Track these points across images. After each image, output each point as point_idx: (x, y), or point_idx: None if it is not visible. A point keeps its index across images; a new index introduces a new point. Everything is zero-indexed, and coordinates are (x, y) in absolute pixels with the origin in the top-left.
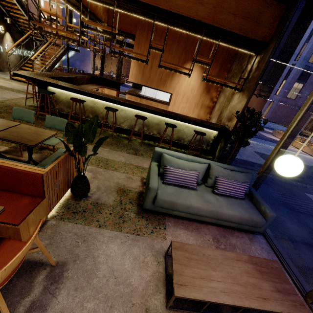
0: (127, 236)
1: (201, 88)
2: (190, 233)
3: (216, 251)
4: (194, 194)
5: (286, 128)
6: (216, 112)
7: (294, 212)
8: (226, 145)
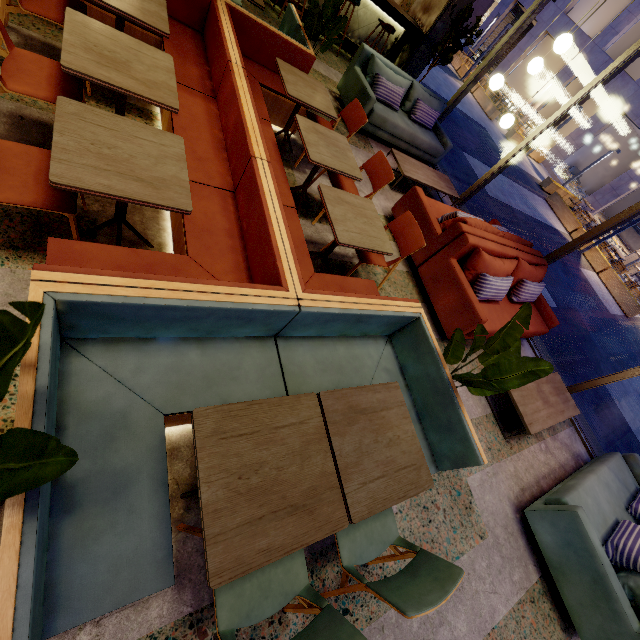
0: (351, 146)
1: None
2: (389, 155)
3: (417, 162)
4: (398, 116)
5: (463, 41)
6: None
7: (451, 166)
8: (411, 58)
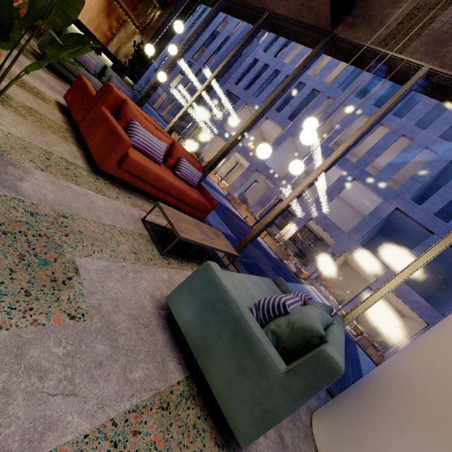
0: None
1: (101, 4)
2: None
3: None
4: (93, 76)
5: None
6: (114, 46)
7: None
8: None
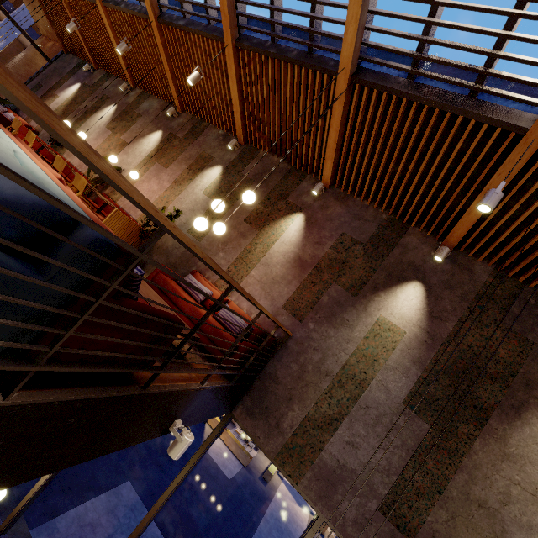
0: None
1: None
2: None
3: None
4: None
5: None
6: None
7: None
8: None
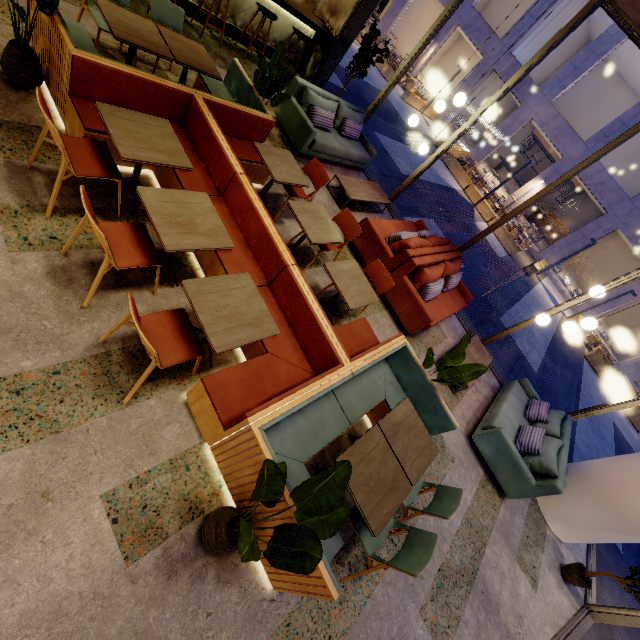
0: None
1: None
2: (329, 172)
3: (355, 179)
4: (332, 137)
5: None
6: None
7: None
8: (325, 60)
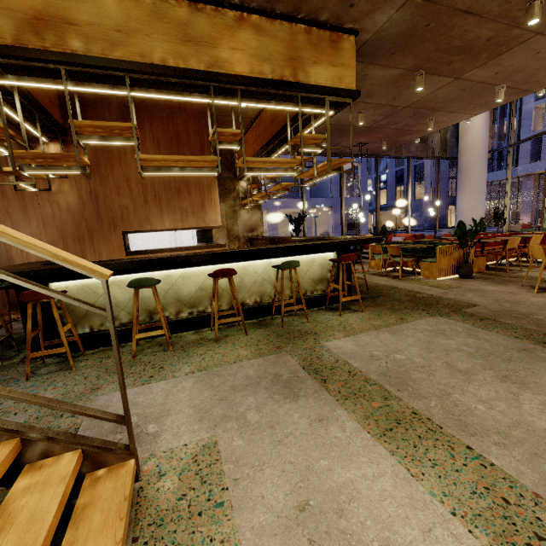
0: None
1: None
2: None
3: None
4: None
5: None
6: (218, 233)
7: None
8: None
